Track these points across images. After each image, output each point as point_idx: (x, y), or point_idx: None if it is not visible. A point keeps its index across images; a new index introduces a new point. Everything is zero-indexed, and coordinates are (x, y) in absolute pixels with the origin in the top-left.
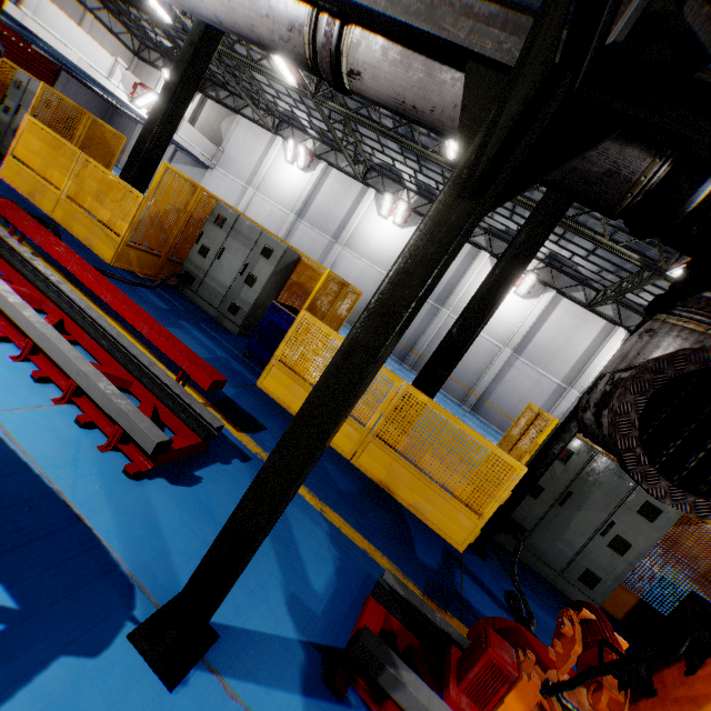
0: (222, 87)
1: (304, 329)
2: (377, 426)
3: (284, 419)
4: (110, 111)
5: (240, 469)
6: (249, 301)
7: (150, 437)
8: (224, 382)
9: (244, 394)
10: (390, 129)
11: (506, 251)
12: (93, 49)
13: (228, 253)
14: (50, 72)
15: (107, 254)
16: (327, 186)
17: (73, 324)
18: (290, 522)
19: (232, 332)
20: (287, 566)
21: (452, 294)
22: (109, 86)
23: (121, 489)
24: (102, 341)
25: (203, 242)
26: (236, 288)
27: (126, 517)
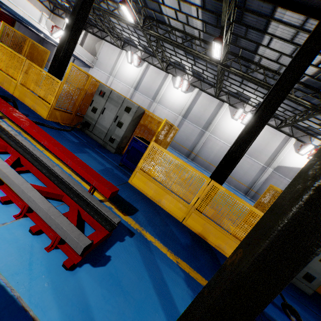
0: (95, 26)
1: (153, 152)
2: (196, 203)
3: (146, 201)
4: (41, 41)
5: (130, 243)
6: (119, 135)
7: (79, 243)
8: (117, 191)
9: (123, 189)
10: (181, 43)
11: (262, 105)
12: (30, 8)
13: (107, 111)
14: (10, 22)
15: (44, 114)
16: (148, 74)
17: (26, 160)
18: (164, 277)
19: (111, 152)
20: (169, 315)
21: (211, 124)
22: (39, 27)
23: (62, 281)
24: (43, 171)
25: (94, 105)
26: (112, 129)
27: (67, 307)
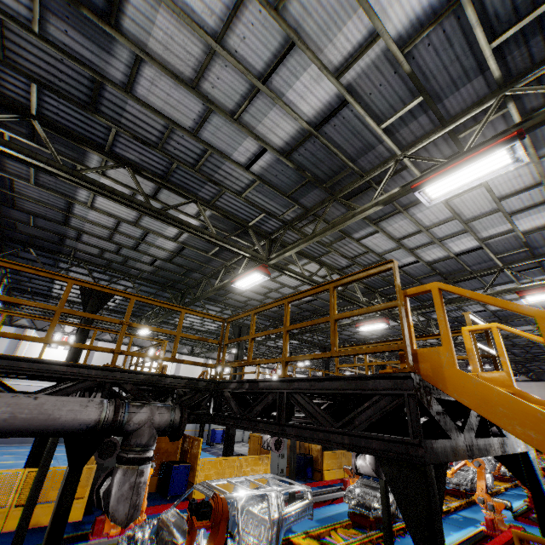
0: None
1: None
2: (16, 500)
3: None
4: None
5: None
6: None
7: None
8: None
9: None
10: None
11: None
12: None
13: None
14: None
15: None
16: None
17: None
18: None
19: None
20: None
21: None
22: None
23: None
24: None
25: None
26: None
27: None
